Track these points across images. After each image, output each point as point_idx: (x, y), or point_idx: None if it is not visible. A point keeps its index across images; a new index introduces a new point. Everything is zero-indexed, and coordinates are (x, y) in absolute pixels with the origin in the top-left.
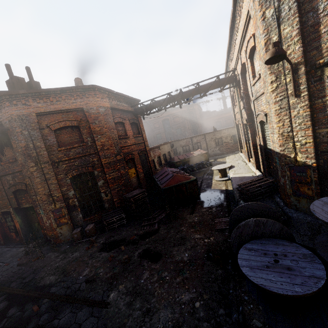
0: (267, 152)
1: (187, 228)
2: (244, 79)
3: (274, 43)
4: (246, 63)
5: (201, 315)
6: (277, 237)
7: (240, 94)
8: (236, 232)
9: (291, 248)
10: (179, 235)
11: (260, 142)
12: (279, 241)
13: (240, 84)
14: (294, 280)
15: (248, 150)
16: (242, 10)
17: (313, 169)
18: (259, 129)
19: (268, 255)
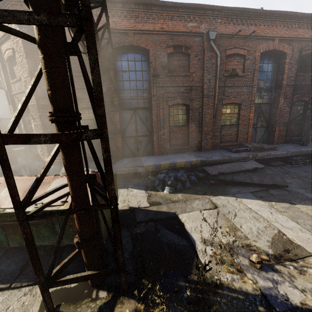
0: None
1: None
2: None
3: None
4: None
5: None
6: None
7: None
8: None
9: None
10: None
11: None
12: None
13: None
14: None
15: None
16: None
17: None
18: None
19: None
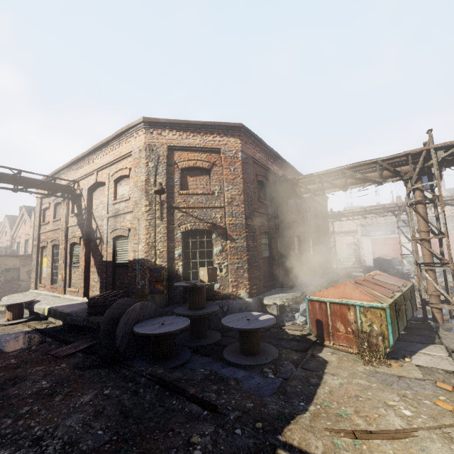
0: (115, 268)
1: (7, 371)
2: (90, 195)
3: (161, 183)
4: (108, 184)
5: (118, 393)
6: (153, 317)
7: (73, 209)
8: (124, 319)
9: (165, 318)
10: (0, 379)
11: (107, 258)
12: (155, 318)
13: (82, 198)
14: (178, 324)
15: (67, 278)
16: (120, 146)
17: (166, 270)
18: (109, 245)
19: (156, 324)
